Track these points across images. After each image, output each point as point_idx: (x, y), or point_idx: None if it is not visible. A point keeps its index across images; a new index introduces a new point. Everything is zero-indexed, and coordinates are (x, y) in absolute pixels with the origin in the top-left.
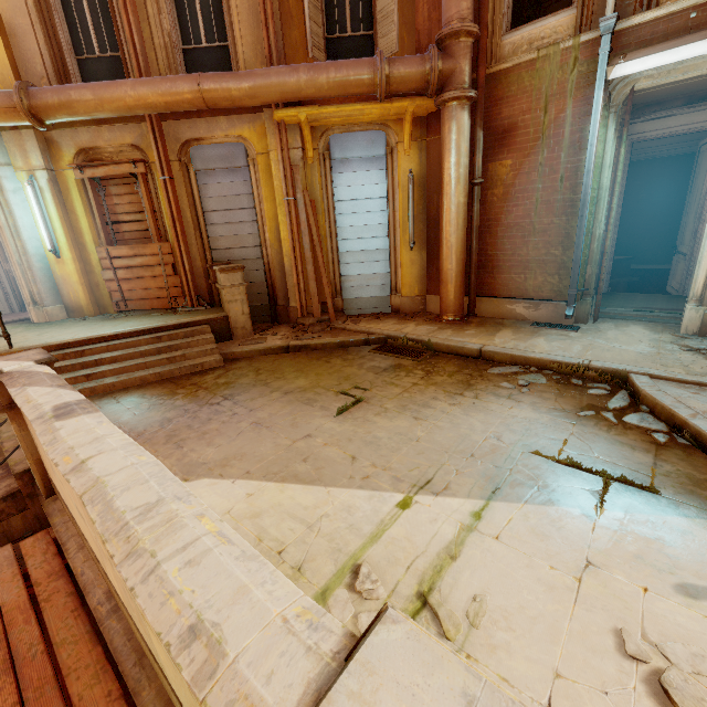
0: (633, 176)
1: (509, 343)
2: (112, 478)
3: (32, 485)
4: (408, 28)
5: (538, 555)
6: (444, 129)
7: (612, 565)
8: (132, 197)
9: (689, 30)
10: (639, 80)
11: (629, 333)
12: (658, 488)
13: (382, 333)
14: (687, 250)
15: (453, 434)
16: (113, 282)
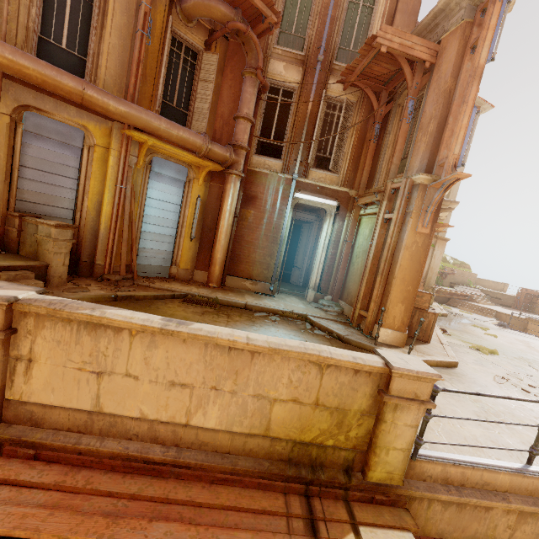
0: None
1: (255, 301)
2: (272, 340)
3: None
4: (210, 124)
5: None
6: (228, 186)
7: None
8: None
9: (317, 192)
10: (301, 200)
11: (293, 299)
12: None
13: (183, 291)
14: (300, 266)
15: None
16: None
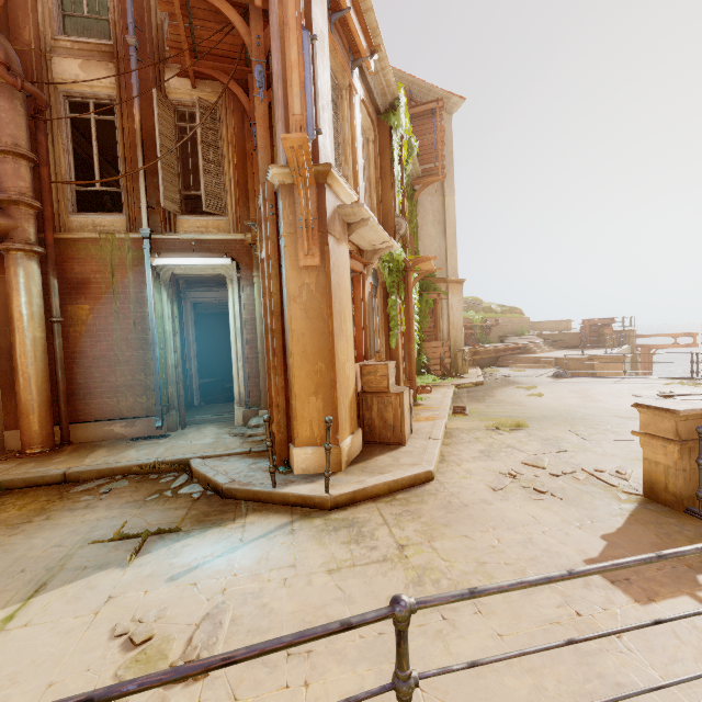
0: (214, 322)
1: (100, 460)
2: None
3: None
4: None
5: (66, 615)
6: (10, 272)
7: (128, 589)
8: None
9: (193, 250)
10: (175, 269)
11: (204, 432)
12: (183, 527)
13: None
14: None
15: (4, 561)
16: None
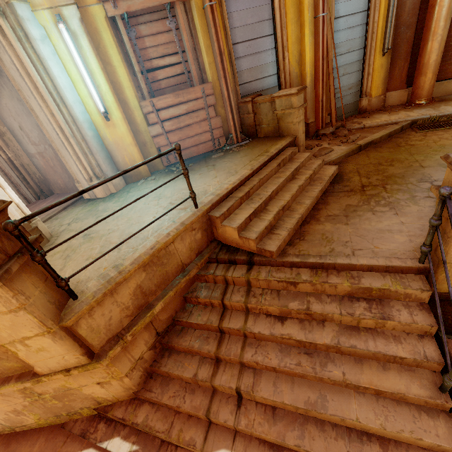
0: None
1: None
2: None
3: (433, 295)
4: None
5: None
6: None
7: None
8: (164, 36)
9: None
10: None
11: None
12: None
13: (407, 119)
14: None
15: None
16: (160, 136)
